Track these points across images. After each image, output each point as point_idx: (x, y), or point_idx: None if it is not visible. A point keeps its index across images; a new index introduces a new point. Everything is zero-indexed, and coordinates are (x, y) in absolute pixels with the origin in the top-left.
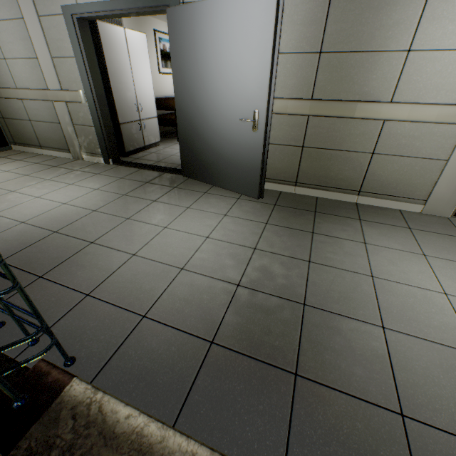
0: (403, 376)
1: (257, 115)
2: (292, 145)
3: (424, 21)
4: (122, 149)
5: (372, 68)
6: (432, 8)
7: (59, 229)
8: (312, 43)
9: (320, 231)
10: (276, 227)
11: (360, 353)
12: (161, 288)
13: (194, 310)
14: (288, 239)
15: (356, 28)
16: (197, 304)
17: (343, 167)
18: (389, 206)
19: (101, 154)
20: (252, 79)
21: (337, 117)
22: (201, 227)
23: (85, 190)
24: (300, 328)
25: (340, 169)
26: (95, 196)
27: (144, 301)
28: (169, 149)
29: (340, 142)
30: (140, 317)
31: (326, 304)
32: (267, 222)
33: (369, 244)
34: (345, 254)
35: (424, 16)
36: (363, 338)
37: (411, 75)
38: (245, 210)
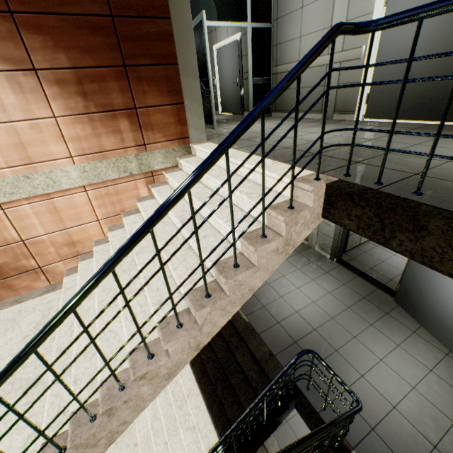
0: None
1: None
2: None
3: None
4: (343, 248)
5: None
6: None
7: (316, 328)
8: None
9: None
10: None
11: None
12: (380, 414)
13: (402, 445)
14: None
15: None
16: (403, 441)
17: None
18: None
19: (329, 252)
20: None
21: None
22: (409, 374)
23: (322, 290)
24: None
25: None
26: (329, 300)
27: (371, 417)
28: (379, 250)
29: None
30: (370, 427)
31: None
32: None
33: None
34: None
35: None
36: None
37: None
38: (451, 373)
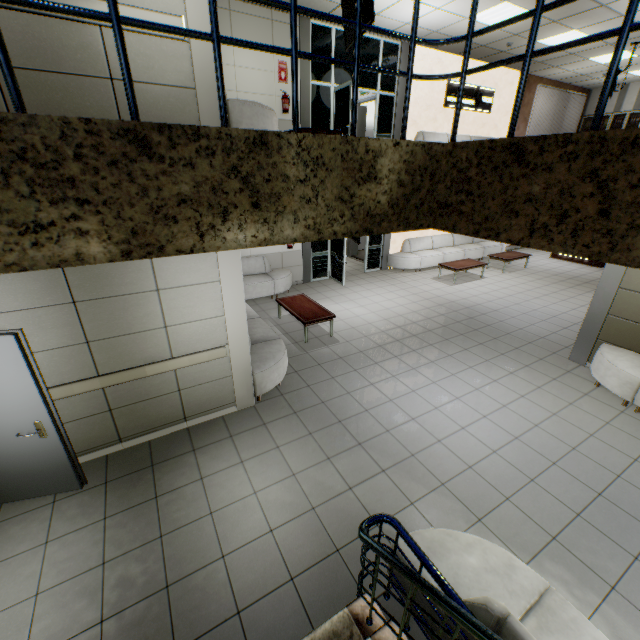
0: (237, 584)
1: (41, 425)
2: (98, 413)
3: (166, 310)
4: None
5: (144, 341)
6: (167, 304)
7: None
8: (75, 337)
9: (163, 491)
10: (119, 516)
11: (213, 591)
12: None
13: None
14: (136, 523)
15: (114, 322)
16: None
17: (161, 409)
18: (214, 417)
19: None
20: (17, 399)
21: (133, 380)
22: (21, 586)
23: None
24: (170, 611)
25: (160, 411)
26: None
27: None
28: None
29: (147, 393)
30: None
31: (184, 570)
32: (106, 516)
33: (205, 476)
34: (189, 504)
35: (164, 308)
36: (213, 577)
37: (177, 338)
38: (72, 516)
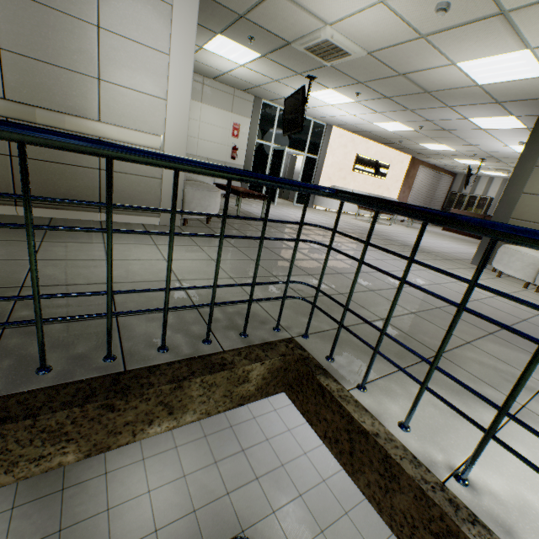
0: None
1: None
2: None
3: None
4: None
5: None
6: None
7: None
8: None
9: (70, 483)
10: (26, 506)
11: None
12: None
13: None
14: (40, 515)
15: None
16: None
17: None
18: None
19: None
20: None
21: None
22: None
23: None
24: None
25: None
26: None
27: None
28: None
29: None
30: None
31: None
32: (14, 505)
33: (109, 471)
34: (90, 498)
35: None
36: None
37: None
38: None
